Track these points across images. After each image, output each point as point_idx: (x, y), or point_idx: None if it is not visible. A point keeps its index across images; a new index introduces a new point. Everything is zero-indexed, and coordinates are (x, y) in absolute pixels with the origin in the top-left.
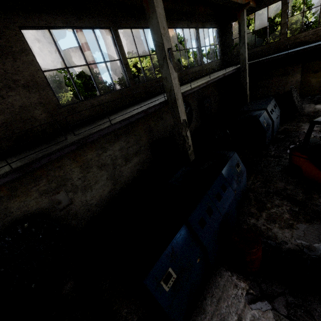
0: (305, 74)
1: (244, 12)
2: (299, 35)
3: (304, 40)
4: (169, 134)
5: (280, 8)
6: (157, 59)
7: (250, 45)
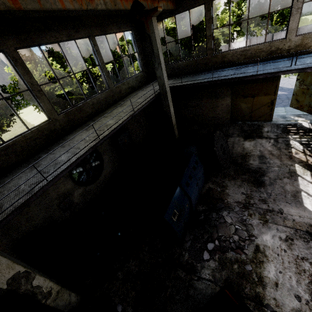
0: (235, 98)
1: (153, 21)
2: (227, 53)
3: (232, 60)
4: (59, 208)
5: None
6: (58, 67)
7: (181, 48)
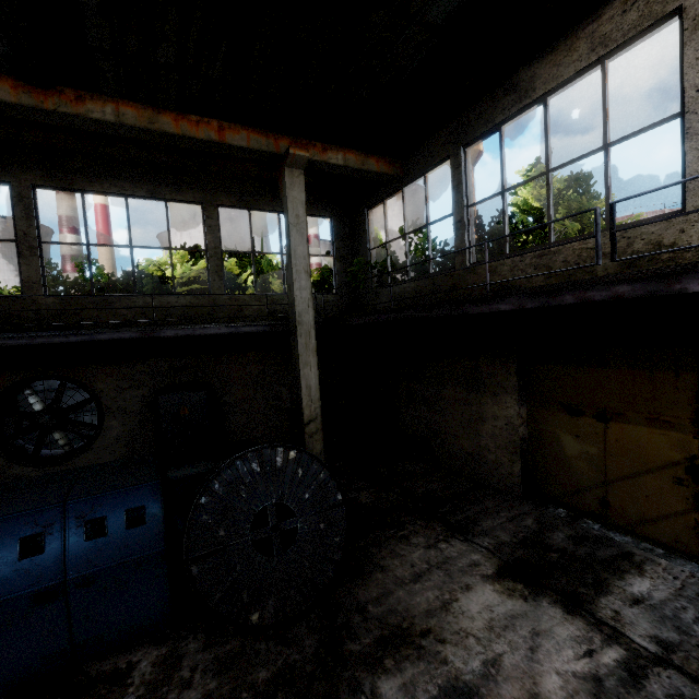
0: (541, 406)
1: (288, 174)
2: (499, 263)
3: (514, 282)
4: None
5: (575, 197)
6: None
7: None
